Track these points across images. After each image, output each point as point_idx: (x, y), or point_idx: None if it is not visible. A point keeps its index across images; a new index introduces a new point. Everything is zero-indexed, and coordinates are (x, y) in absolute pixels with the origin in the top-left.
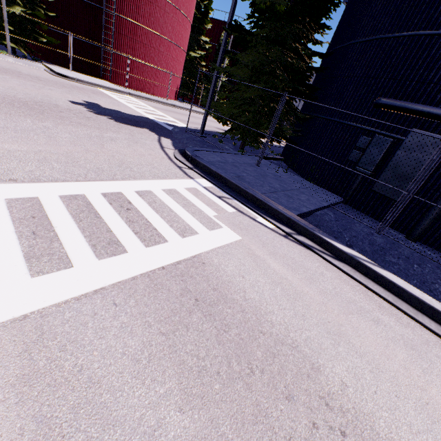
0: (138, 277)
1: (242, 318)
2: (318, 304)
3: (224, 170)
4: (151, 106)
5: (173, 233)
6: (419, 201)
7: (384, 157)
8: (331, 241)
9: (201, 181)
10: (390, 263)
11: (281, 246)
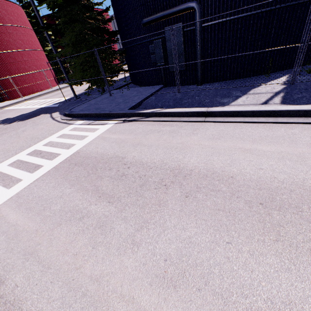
0: (50, 170)
1: (95, 160)
2: (132, 139)
3: (88, 110)
4: (43, 99)
5: (64, 150)
6: (192, 63)
7: (164, 51)
8: (142, 111)
9: (78, 122)
10: (184, 104)
11: (119, 127)
